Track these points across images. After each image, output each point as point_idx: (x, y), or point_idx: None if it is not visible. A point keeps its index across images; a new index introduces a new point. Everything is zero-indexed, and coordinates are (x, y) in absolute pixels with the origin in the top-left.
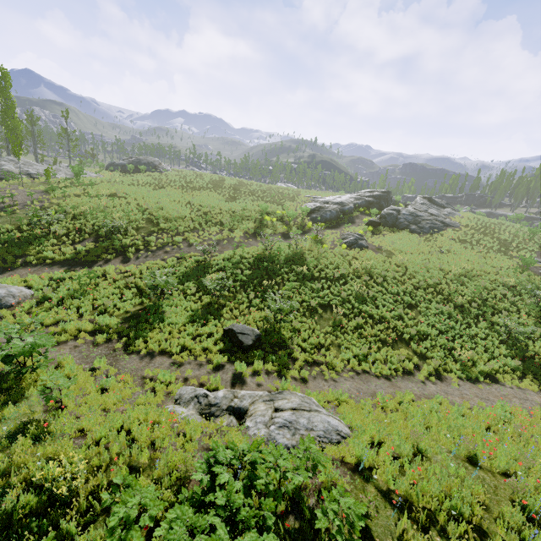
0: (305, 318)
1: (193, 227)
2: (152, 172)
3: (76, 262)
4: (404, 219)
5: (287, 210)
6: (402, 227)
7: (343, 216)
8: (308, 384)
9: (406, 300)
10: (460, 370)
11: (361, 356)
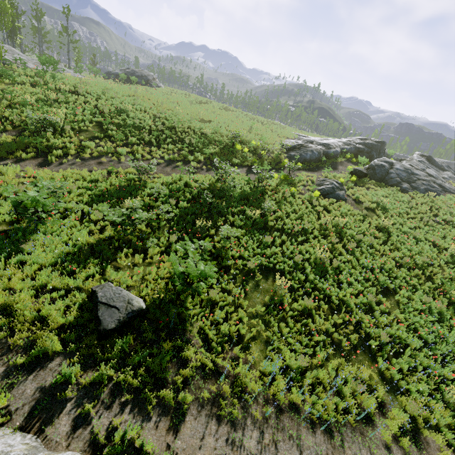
0: (233, 284)
1: (149, 142)
2: (144, 85)
3: None
4: (396, 174)
5: (265, 142)
6: (392, 184)
7: (325, 160)
8: (182, 424)
9: (381, 281)
10: (451, 427)
11: (295, 371)
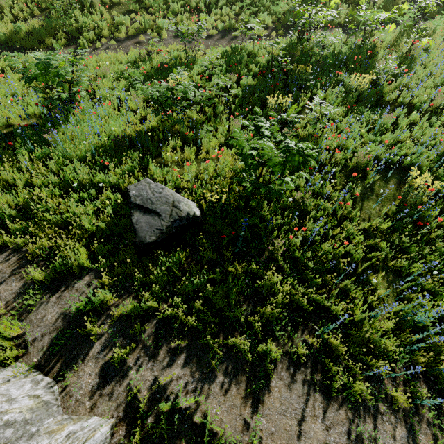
0: (330, 187)
1: (196, 9)
2: None
3: (9, 48)
4: None
5: None
6: None
7: None
8: (266, 391)
9: None
10: None
11: None
